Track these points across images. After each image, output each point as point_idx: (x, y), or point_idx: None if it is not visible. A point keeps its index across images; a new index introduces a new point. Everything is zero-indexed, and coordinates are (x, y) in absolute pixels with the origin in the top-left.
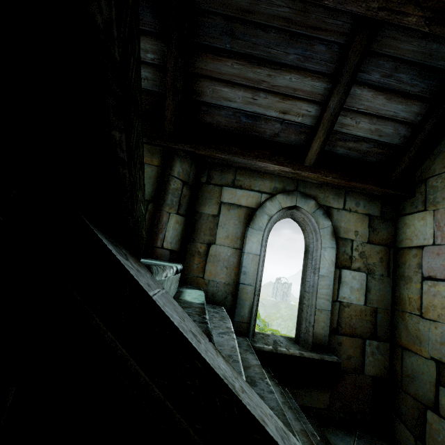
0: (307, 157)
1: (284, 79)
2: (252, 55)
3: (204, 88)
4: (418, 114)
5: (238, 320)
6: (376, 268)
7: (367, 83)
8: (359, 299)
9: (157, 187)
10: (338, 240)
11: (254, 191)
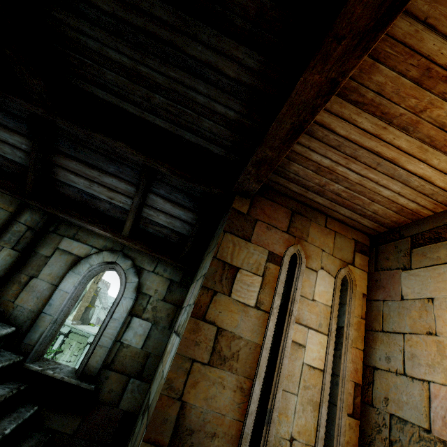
0: (124, 230)
1: (109, 180)
2: (88, 162)
3: (58, 172)
4: (193, 219)
5: (27, 342)
6: (162, 320)
7: (159, 194)
8: (139, 343)
9: (3, 226)
10: (140, 294)
11: (88, 245)
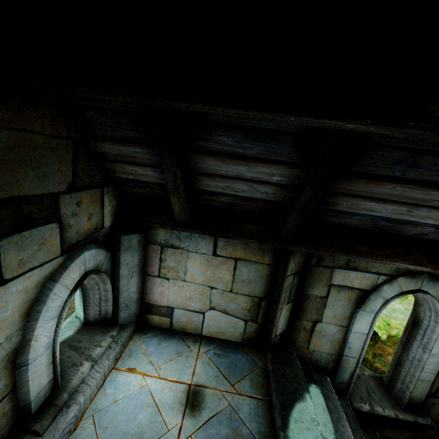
0: None
1: None
2: (432, 181)
3: (340, 201)
4: None
5: (338, 381)
6: None
7: None
8: None
9: (269, 285)
10: None
11: (371, 273)
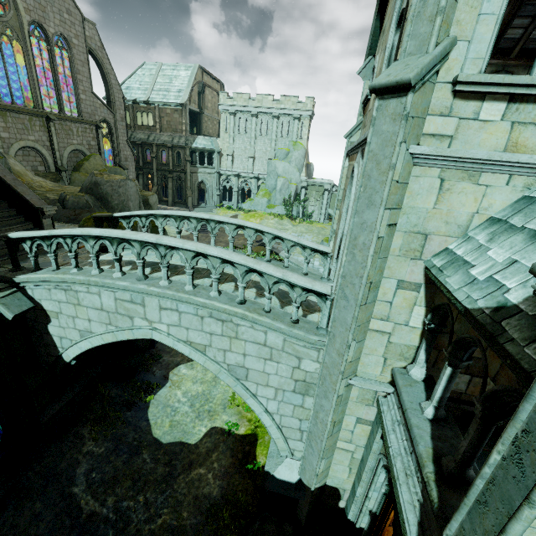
0: (512, 54)
1: None
2: None
3: None
4: None
5: None
6: None
7: None
8: None
9: None
10: None
11: None
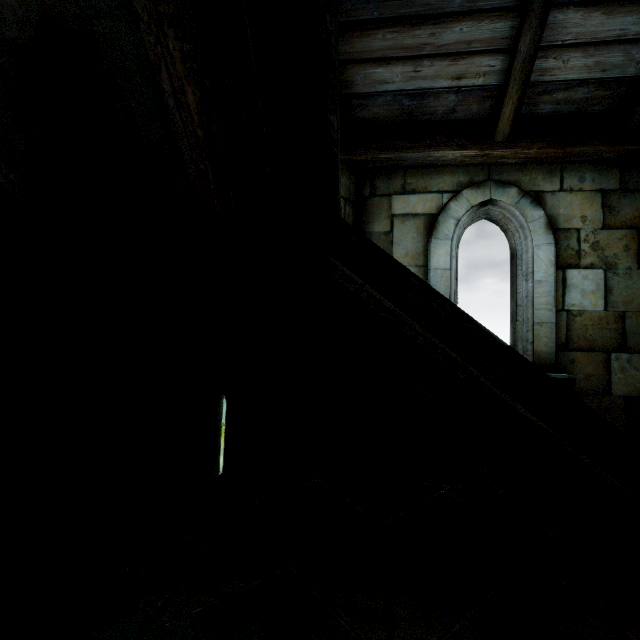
0: (498, 129)
1: (453, 33)
2: (407, 16)
3: (353, 77)
4: None
5: None
6: (619, 260)
7: (572, 1)
8: (596, 304)
9: None
10: (557, 233)
11: (432, 193)
